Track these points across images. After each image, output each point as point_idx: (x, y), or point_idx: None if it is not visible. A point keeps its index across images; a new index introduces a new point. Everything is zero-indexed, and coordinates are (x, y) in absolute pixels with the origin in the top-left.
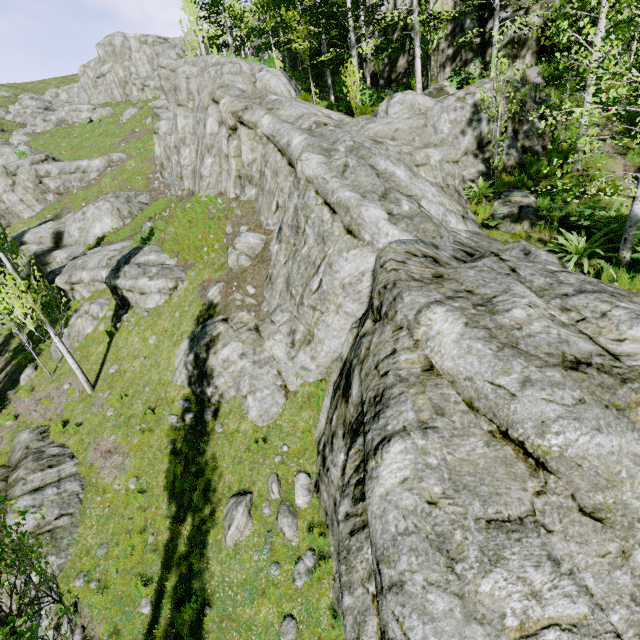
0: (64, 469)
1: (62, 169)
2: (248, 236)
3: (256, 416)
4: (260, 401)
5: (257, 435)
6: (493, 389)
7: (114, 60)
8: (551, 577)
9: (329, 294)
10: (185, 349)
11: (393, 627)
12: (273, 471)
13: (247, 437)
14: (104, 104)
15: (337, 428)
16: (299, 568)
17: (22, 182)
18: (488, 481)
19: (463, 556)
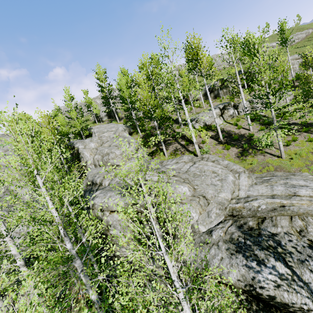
0: None
1: None
2: None
3: None
4: None
5: None
6: None
7: None
8: None
9: None
10: None
11: None
12: None
13: None
14: None
15: None
16: None
17: None
18: None
19: None
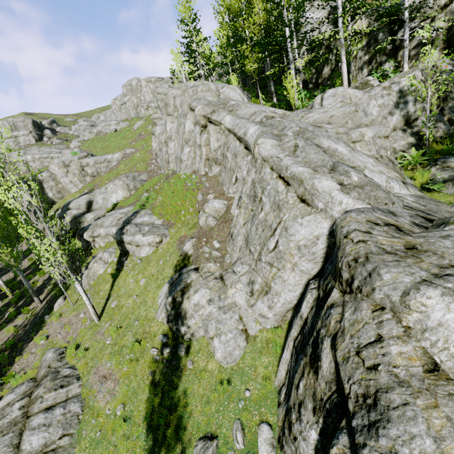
0: (71, 390)
1: (96, 161)
2: (214, 202)
3: (221, 357)
4: (224, 344)
5: (222, 376)
6: None
7: (131, 94)
8: None
9: (285, 254)
10: (165, 292)
11: None
12: (237, 416)
13: (213, 377)
14: (124, 120)
15: (305, 398)
16: None
17: (72, 170)
18: None
19: None
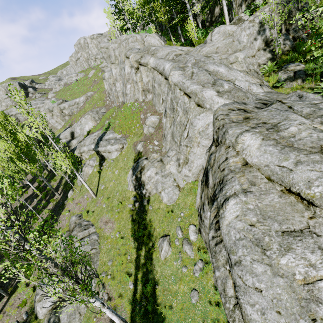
0: (90, 230)
1: (69, 104)
2: (151, 118)
3: (166, 201)
4: (167, 193)
5: (168, 209)
6: (280, 169)
7: (82, 50)
8: (321, 257)
9: (193, 138)
10: (131, 174)
11: (238, 280)
12: (178, 225)
13: (164, 211)
14: (81, 71)
15: (204, 200)
16: (196, 268)
17: (55, 113)
18: (281, 214)
19: (270, 248)
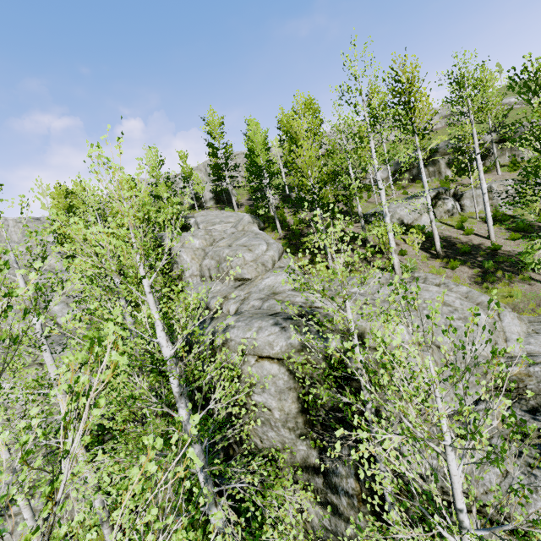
0: None
1: None
2: None
3: None
4: None
5: None
6: None
7: None
8: None
9: None
10: None
11: None
12: None
13: None
14: None
15: None
16: None
17: None
18: None
19: None
